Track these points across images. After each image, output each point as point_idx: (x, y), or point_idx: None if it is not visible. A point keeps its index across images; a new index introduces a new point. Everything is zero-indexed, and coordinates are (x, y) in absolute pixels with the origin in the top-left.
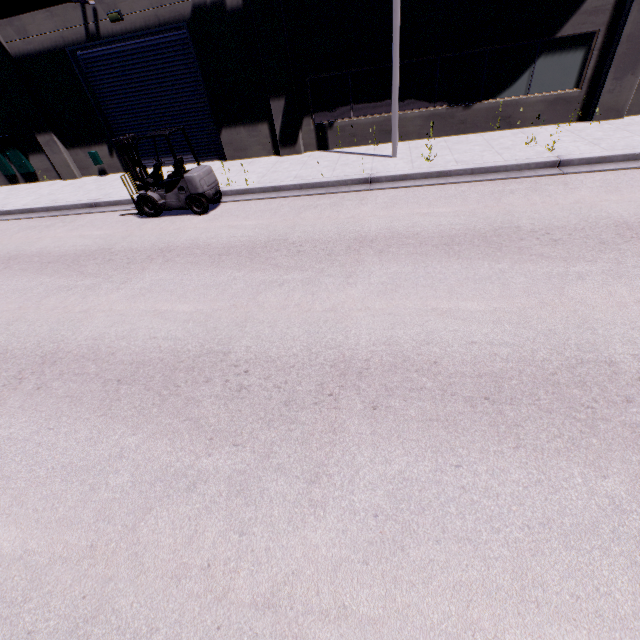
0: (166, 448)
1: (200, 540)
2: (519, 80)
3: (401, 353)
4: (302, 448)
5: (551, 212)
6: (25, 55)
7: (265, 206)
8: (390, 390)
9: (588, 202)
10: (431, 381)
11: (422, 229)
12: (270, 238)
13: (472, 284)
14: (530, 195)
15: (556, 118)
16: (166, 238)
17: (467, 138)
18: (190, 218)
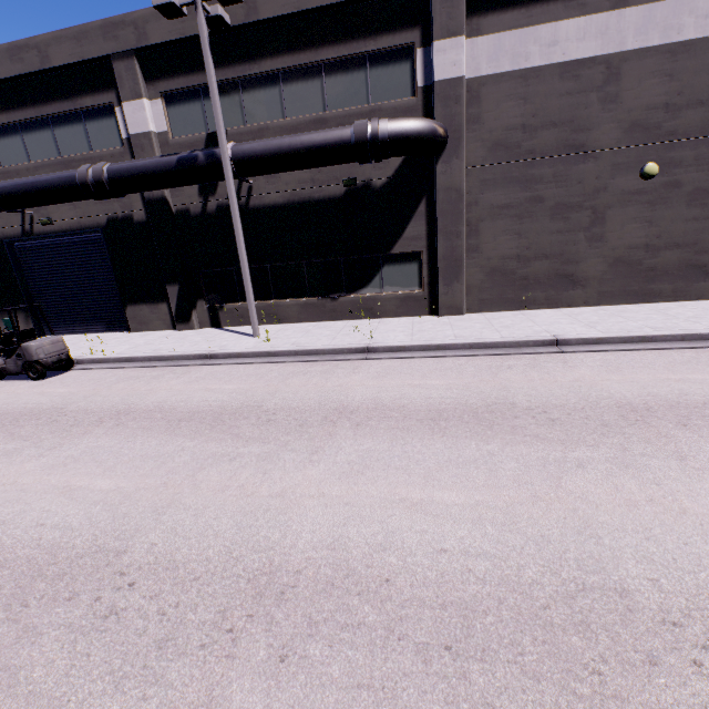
0: None
1: None
2: (373, 281)
3: None
4: None
5: (307, 393)
6: None
7: (101, 375)
8: None
9: (347, 385)
10: None
11: (186, 404)
12: (53, 406)
13: (139, 461)
14: (315, 376)
15: (411, 311)
16: None
17: (334, 324)
18: (23, 383)
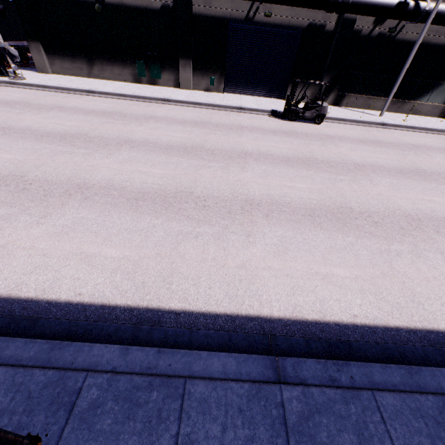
0: None
1: None
2: (425, 96)
3: None
4: None
5: None
6: (201, 15)
7: (345, 126)
8: None
9: None
10: None
11: (431, 145)
12: (373, 139)
13: None
14: None
15: (432, 114)
16: (319, 131)
17: (401, 115)
18: (314, 125)
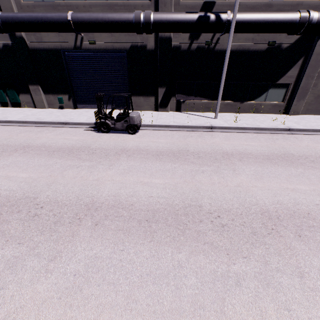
0: (205, 260)
1: (268, 316)
2: (262, 96)
3: (289, 208)
4: (281, 258)
5: (300, 149)
6: (37, 49)
7: (164, 133)
8: (299, 227)
9: (311, 146)
10: (314, 222)
11: (251, 151)
12: (179, 149)
13: (294, 177)
14: (286, 141)
15: (275, 111)
16: (120, 144)
17: (242, 115)
18: (127, 135)
